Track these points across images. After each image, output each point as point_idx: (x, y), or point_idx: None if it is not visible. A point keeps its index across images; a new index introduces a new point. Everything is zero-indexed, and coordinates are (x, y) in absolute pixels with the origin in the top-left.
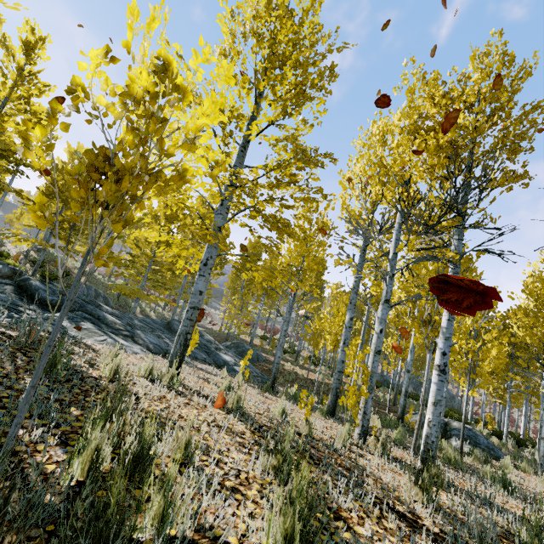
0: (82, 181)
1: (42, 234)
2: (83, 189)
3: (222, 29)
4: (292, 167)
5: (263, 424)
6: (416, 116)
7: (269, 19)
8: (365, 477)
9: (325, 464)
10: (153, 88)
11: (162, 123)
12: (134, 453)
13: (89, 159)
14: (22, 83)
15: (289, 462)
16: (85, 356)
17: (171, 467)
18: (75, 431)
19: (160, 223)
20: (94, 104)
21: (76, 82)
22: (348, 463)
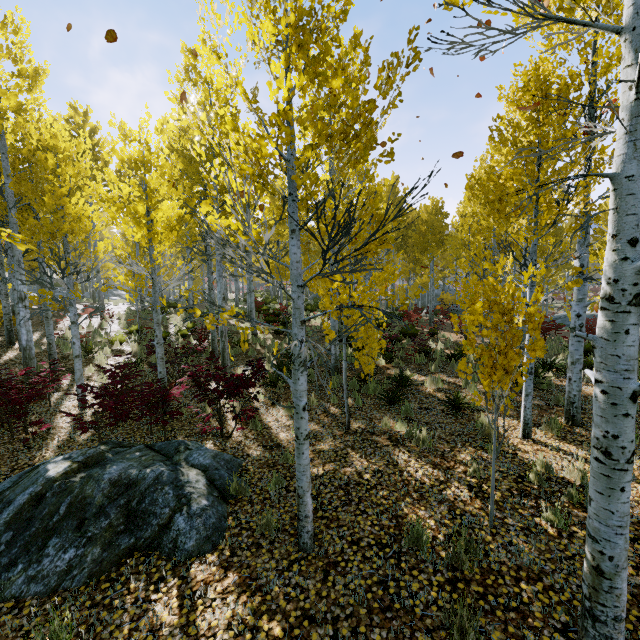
0: None
1: None
2: None
3: None
4: None
5: None
6: None
7: None
8: None
9: None
10: None
11: None
12: None
13: None
14: None
15: None
16: None
17: None
18: None
19: None
20: None
21: None
22: None
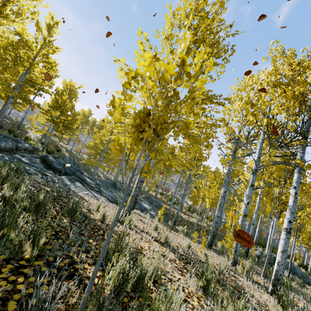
0: (135, 127)
1: (45, 127)
2: (137, 132)
3: (166, 22)
4: (203, 104)
5: (181, 254)
6: (279, 76)
7: (195, 18)
8: (247, 295)
9: (222, 284)
10: (176, 75)
11: (191, 100)
12: (137, 276)
13: (141, 115)
14: (45, 47)
15: (210, 284)
16: (86, 206)
17: (170, 292)
18: (97, 255)
19: (112, 126)
20: (146, 85)
21: (137, 72)
22: (233, 284)
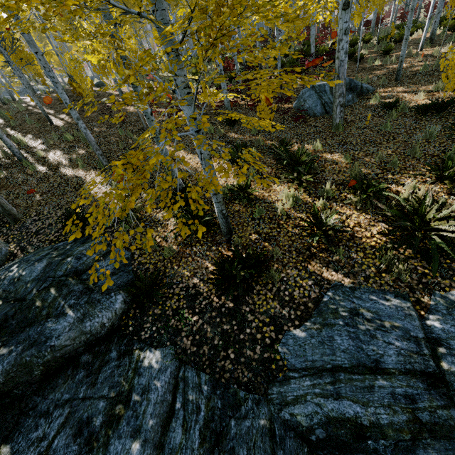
0: None
1: None
2: None
3: None
4: None
5: None
6: None
7: None
8: None
9: None
10: None
11: None
12: None
13: None
14: None
15: None
16: None
17: None
18: None
19: None
20: None
21: None
22: None
